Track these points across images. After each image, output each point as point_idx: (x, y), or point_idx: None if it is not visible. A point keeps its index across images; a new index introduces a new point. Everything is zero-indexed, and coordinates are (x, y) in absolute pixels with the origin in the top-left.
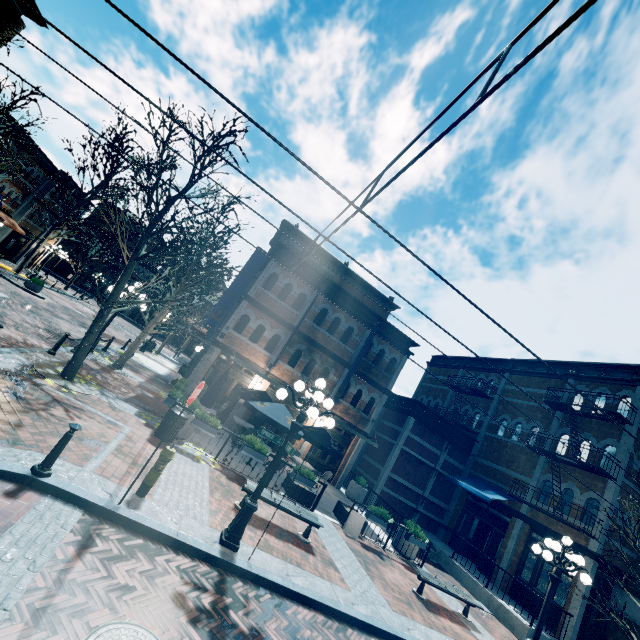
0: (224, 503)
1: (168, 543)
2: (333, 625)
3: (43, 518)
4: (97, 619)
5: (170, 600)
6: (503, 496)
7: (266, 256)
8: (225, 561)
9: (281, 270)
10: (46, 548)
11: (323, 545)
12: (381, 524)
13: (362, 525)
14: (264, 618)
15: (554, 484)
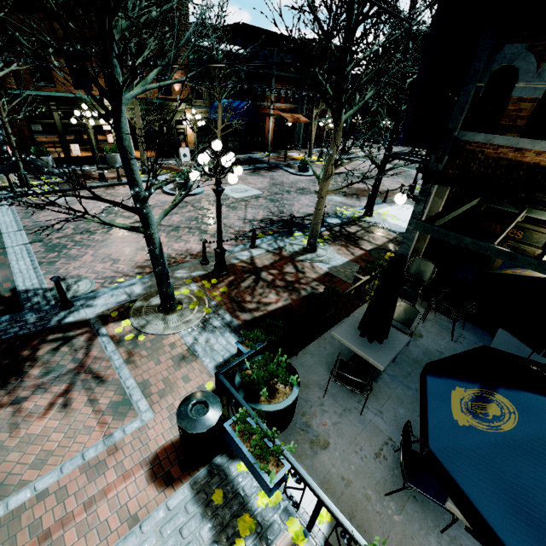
0: None
1: None
2: None
3: None
4: None
5: None
6: None
7: None
8: None
9: None
10: None
11: None
12: None
13: None
14: None
15: None
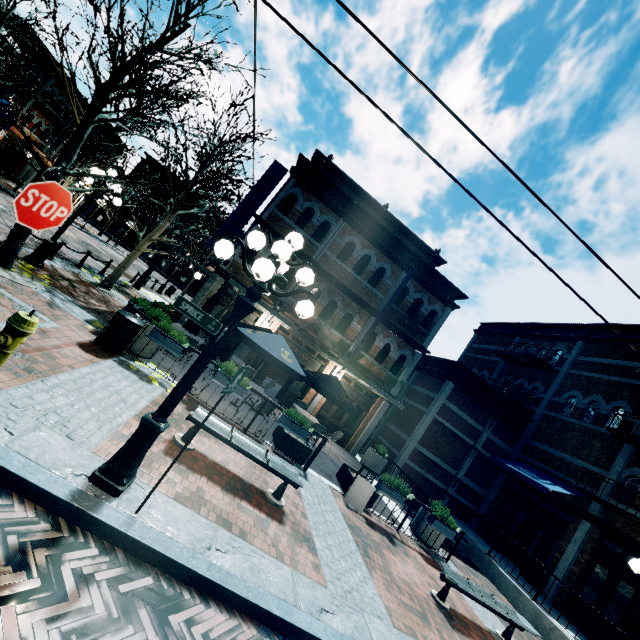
0: None
1: None
2: None
3: None
4: None
5: None
6: (565, 489)
7: (284, 172)
8: (74, 508)
9: (301, 191)
10: None
11: (304, 512)
12: (396, 499)
13: (369, 496)
14: (100, 629)
15: None
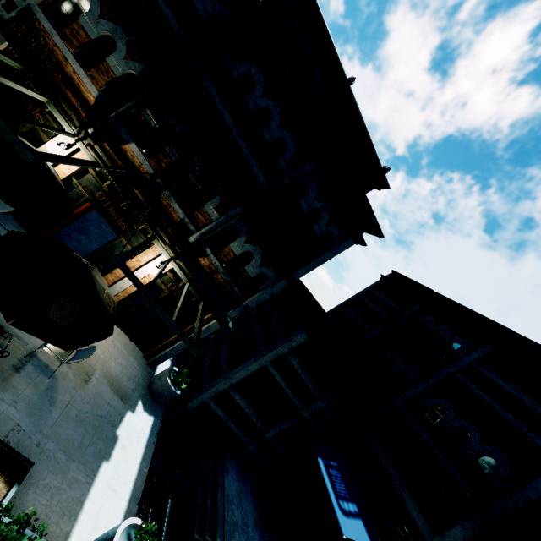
0: None
1: None
2: None
3: None
4: None
5: None
6: (368, 529)
7: None
8: None
9: None
10: None
11: None
12: None
13: None
14: None
15: None
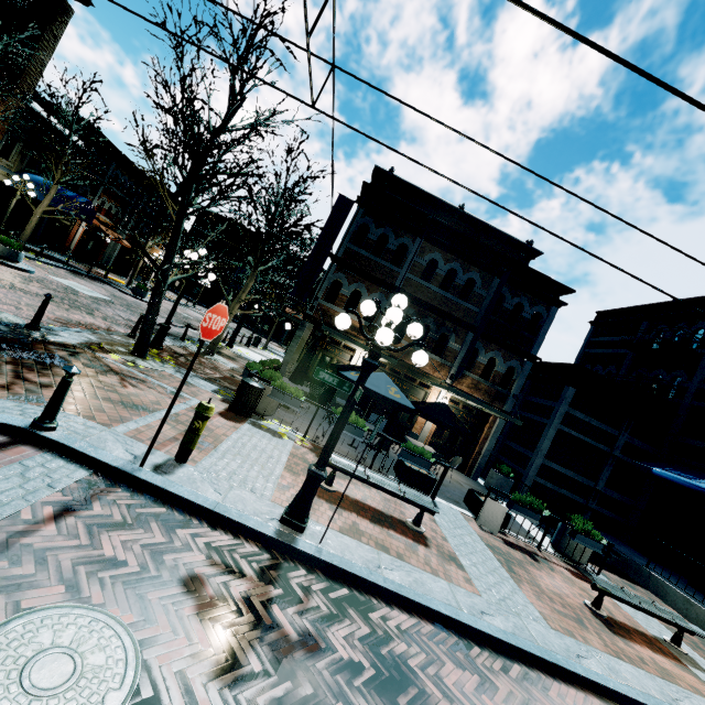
0: (303, 480)
1: (203, 515)
2: (448, 640)
3: (27, 473)
4: (38, 598)
5: (177, 583)
6: None
7: (351, 204)
8: (281, 542)
9: (371, 219)
10: (9, 505)
11: (444, 537)
12: (531, 517)
13: (503, 517)
14: (330, 620)
15: None
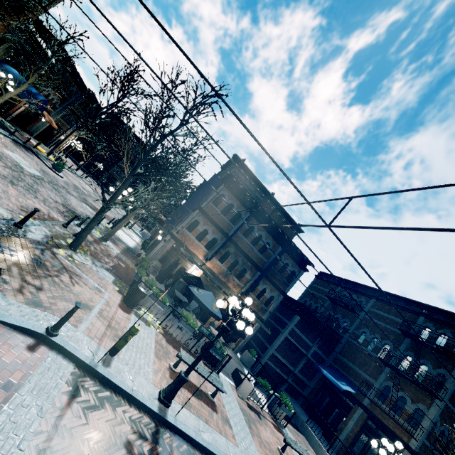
0: (163, 363)
1: (125, 396)
2: None
3: (49, 370)
4: None
5: (123, 447)
6: (352, 388)
7: (219, 181)
8: (160, 416)
9: (228, 193)
10: (50, 396)
11: (223, 404)
12: (263, 392)
13: (250, 391)
14: None
15: (393, 392)
